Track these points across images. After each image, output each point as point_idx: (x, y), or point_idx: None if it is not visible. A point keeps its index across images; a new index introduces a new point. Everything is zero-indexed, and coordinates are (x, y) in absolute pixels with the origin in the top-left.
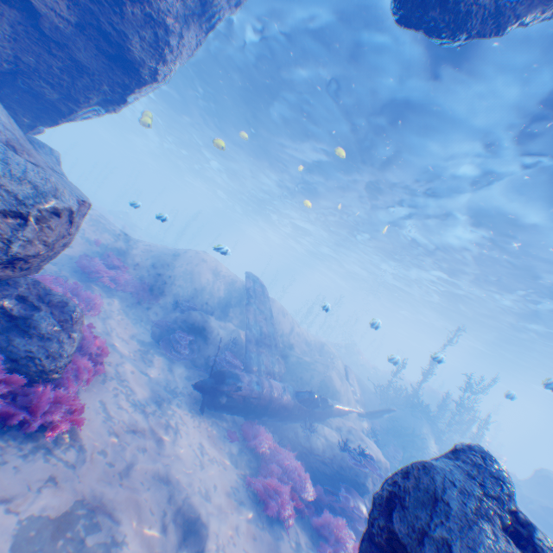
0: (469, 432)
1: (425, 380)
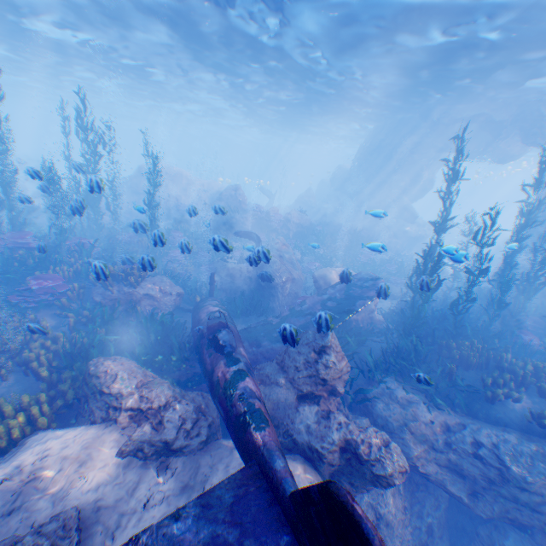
0: None
1: None
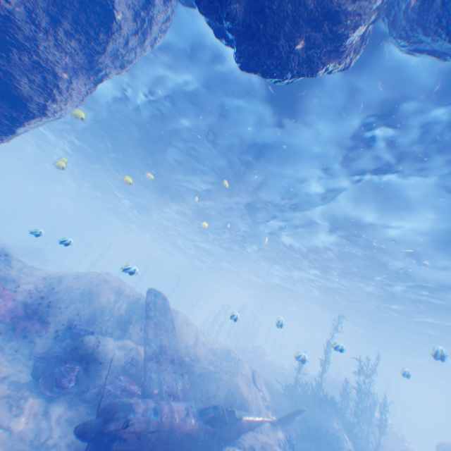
0: (373, 416)
1: (325, 370)
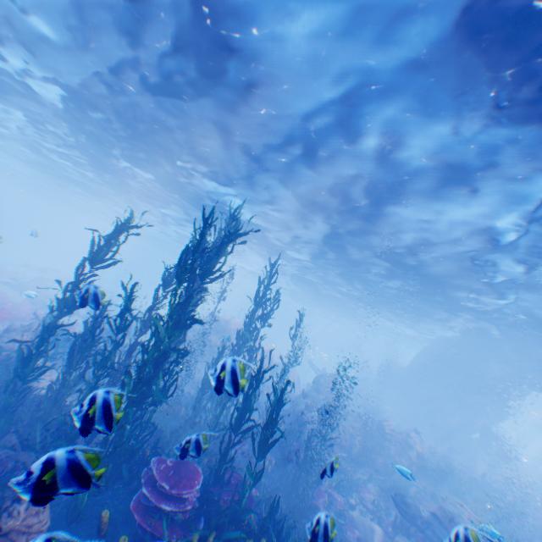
0: None
1: None
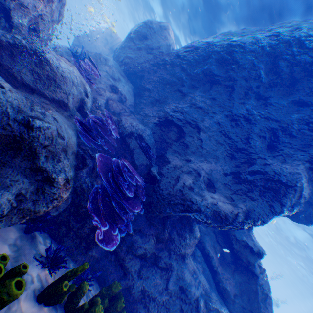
0: None
1: None
